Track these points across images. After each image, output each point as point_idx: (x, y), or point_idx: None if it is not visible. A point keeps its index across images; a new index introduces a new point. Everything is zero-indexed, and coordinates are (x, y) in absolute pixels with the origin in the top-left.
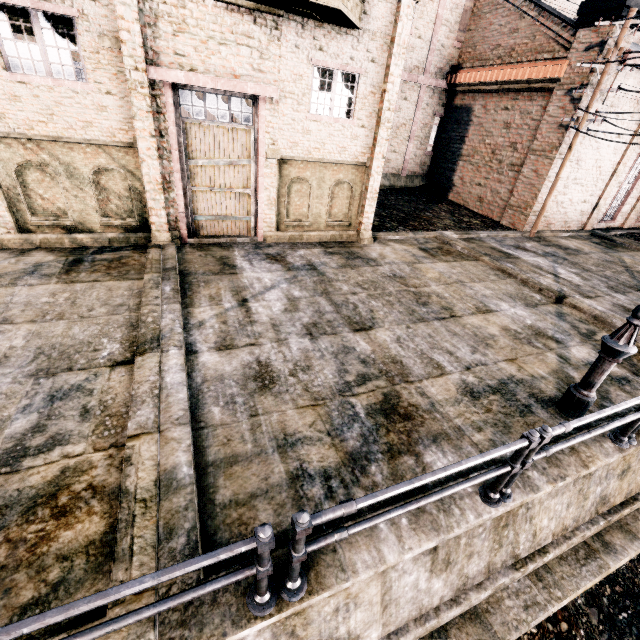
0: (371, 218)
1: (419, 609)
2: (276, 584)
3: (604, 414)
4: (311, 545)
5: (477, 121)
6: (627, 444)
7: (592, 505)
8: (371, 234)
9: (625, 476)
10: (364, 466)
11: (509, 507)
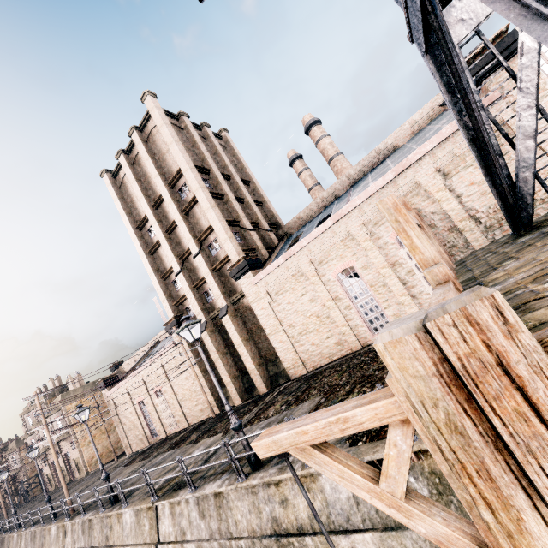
0: (85, 469)
1: None
2: None
3: None
4: None
5: None
6: None
7: None
8: (86, 473)
9: None
10: None
11: None
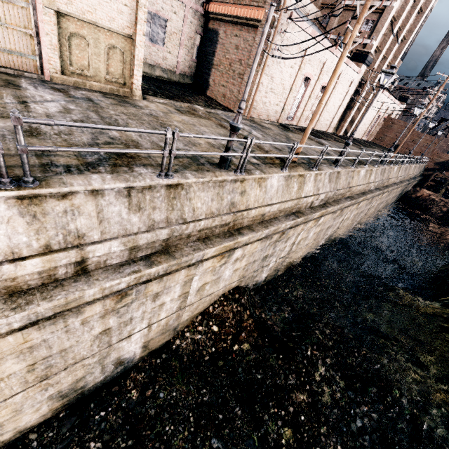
0: (140, 81)
1: (125, 230)
2: (18, 182)
3: (212, 137)
4: (31, 146)
5: (221, 41)
6: (239, 174)
7: (227, 205)
8: (141, 93)
9: (244, 195)
10: (95, 167)
11: (170, 181)
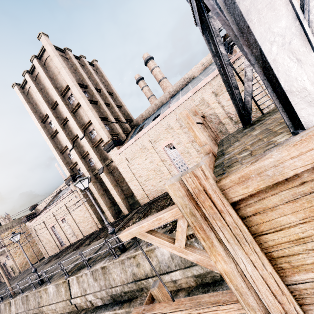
0: (18, 270)
1: None
2: None
3: None
4: None
5: None
6: None
7: None
8: (19, 273)
9: None
10: None
11: None
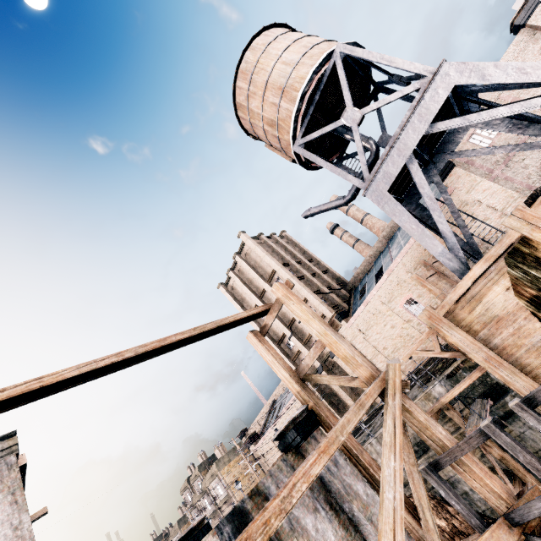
0: None
1: None
2: None
3: None
4: None
5: None
6: None
7: None
8: None
9: None
10: None
11: None
